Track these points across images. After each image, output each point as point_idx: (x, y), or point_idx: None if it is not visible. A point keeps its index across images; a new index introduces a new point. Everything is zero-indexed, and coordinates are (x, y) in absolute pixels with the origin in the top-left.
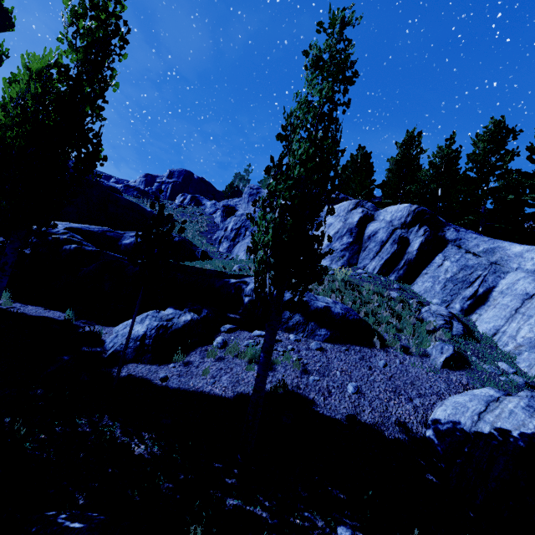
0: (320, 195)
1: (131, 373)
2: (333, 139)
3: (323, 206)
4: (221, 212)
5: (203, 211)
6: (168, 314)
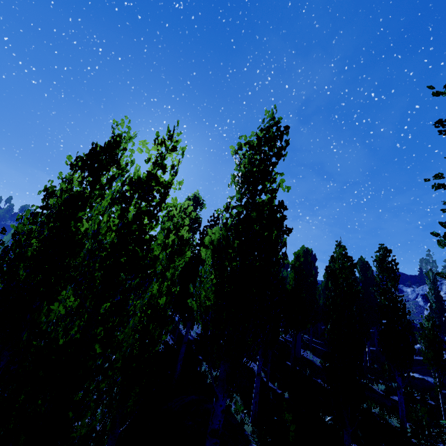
0: (440, 313)
1: (415, 358)
2: (440, 299)
3: (442, 315)
4: (421, 299)
5: (407, 297)
6: (418, 346)
